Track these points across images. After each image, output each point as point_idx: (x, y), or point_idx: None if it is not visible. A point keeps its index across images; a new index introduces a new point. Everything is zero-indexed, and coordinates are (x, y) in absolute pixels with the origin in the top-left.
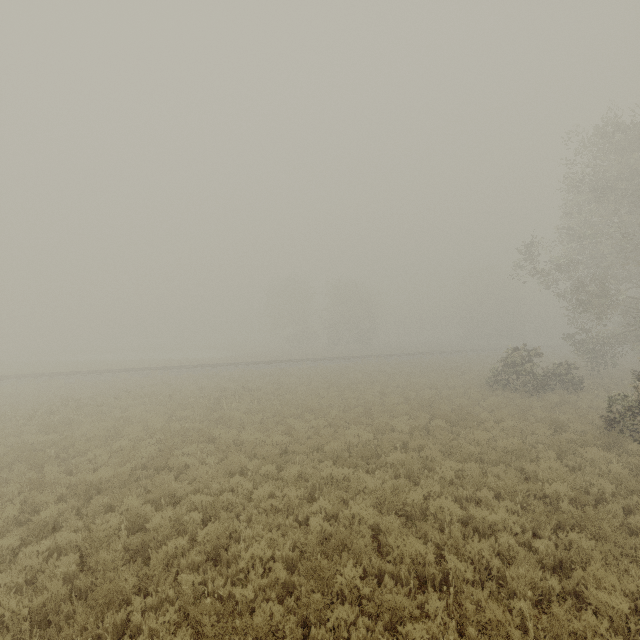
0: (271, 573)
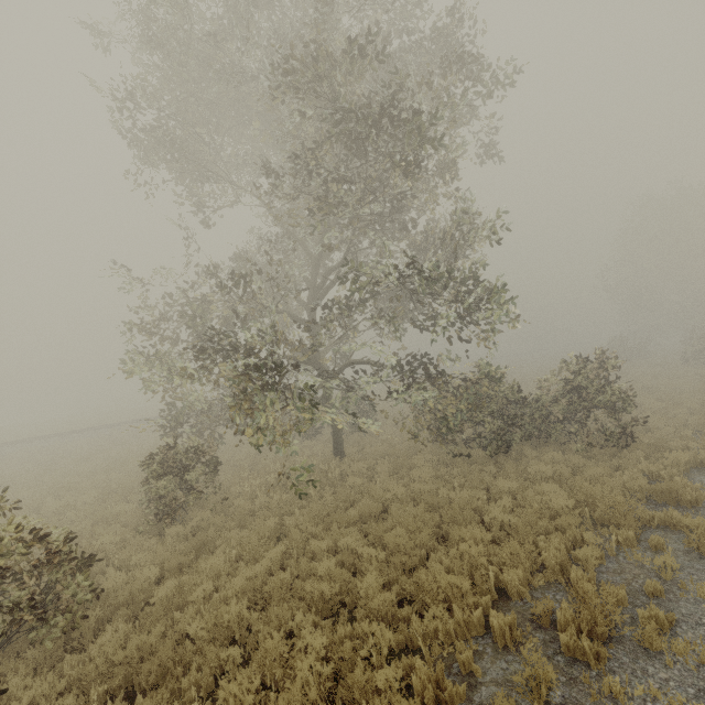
0: (638, 394)
